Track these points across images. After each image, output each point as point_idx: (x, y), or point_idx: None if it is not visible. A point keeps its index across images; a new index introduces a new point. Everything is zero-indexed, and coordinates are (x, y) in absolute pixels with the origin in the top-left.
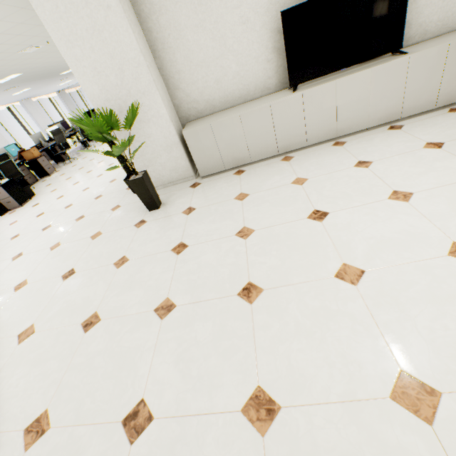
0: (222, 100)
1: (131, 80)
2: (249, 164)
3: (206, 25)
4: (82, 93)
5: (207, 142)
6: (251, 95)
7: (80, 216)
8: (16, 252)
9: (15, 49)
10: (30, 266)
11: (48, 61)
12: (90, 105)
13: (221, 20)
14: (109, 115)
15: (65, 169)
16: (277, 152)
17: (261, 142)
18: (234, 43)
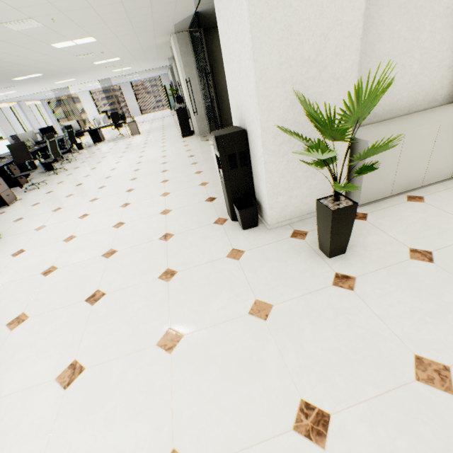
0: (386, 107)
1: (330, 56)
2: (415, 189)
3: (410, 7)
4: (16, 110)
5: (389, 158)
6: (417, 105)
7: (165, 272)
8: (56, 362)
9: (3, 15)
10: (142, 401)
11: (20, 54)
12: (25, 124)
13: (426, 5)
14: (304, 102)
15: (36, 197)
16: (450, 175)
17: (443, 161)
18: (426, 38)
